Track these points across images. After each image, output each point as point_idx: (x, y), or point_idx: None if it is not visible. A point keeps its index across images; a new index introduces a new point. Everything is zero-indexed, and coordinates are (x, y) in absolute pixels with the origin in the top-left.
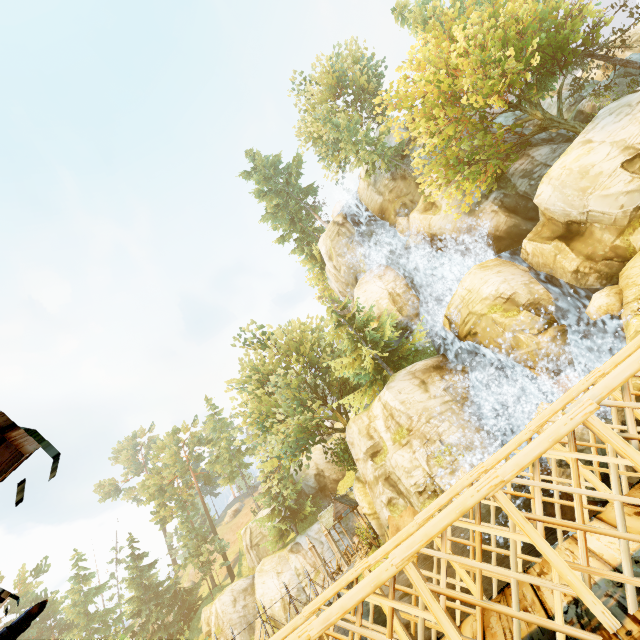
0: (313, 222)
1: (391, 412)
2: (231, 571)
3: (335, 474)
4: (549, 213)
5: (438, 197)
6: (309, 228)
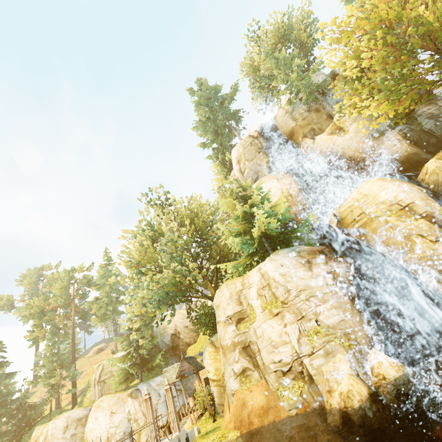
0: (231, 139)
1: (268, 282)
2: (75, 399)
3: (188, 338)
4: None
5: (347, 123)
6: (227, 143)
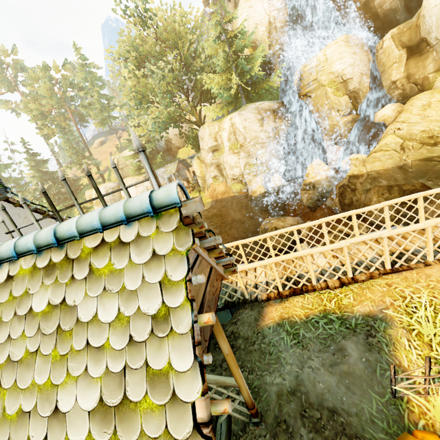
0: None
1: (235, 131)
2: (103, 177)
3: (179, 144)
4: (422, 21)
5: None
6: None
